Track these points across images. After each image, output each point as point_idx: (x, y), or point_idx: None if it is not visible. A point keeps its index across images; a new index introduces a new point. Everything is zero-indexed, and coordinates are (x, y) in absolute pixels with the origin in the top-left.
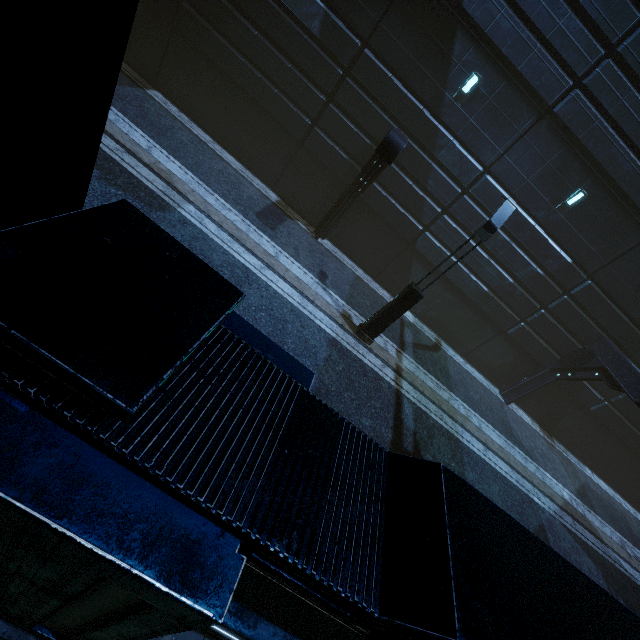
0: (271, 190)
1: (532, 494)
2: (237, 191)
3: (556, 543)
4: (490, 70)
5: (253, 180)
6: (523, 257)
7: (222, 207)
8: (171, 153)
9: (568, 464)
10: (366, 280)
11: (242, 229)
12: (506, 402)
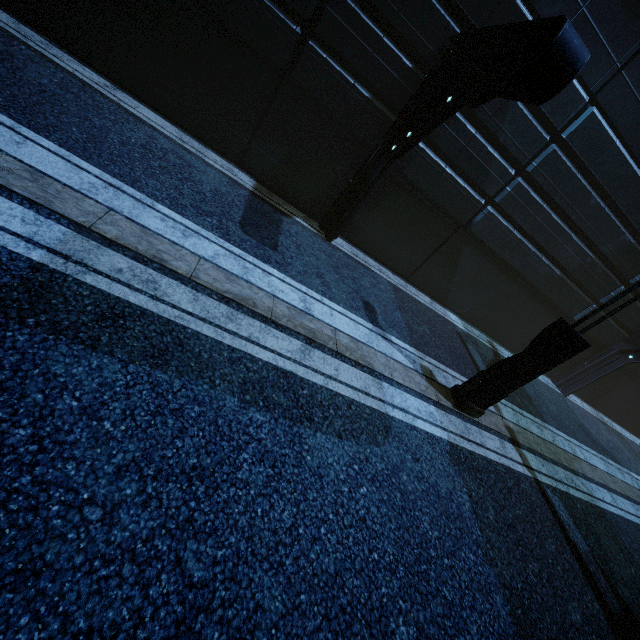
0: (237, 168)
1: None
2: (191, 184)
3: None
4: None
5: (205, 154)
6: (616, 225)
7: (180, 232)
8: (22, 119)
9: (623, 440)
10: (402, 287)
11: (234, 271)
12: (565, 394)
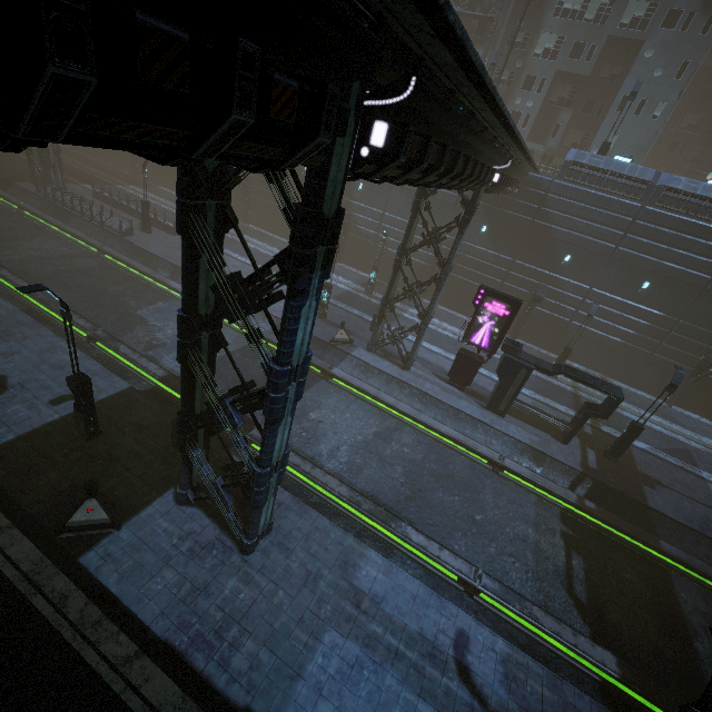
0: None
1: (682, 440)
2: None
3: (699, 457)
4: (575, 252)
5: None
6: (633, 319)
7: None
8: (446, 322)
9: None
10: (546, 353)
11: None
12: (669, 406)
